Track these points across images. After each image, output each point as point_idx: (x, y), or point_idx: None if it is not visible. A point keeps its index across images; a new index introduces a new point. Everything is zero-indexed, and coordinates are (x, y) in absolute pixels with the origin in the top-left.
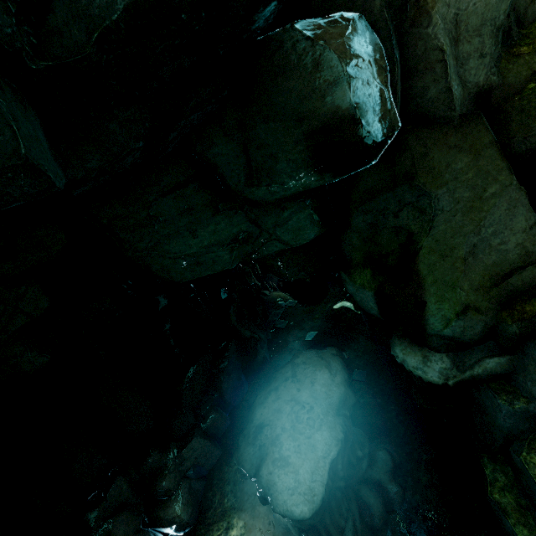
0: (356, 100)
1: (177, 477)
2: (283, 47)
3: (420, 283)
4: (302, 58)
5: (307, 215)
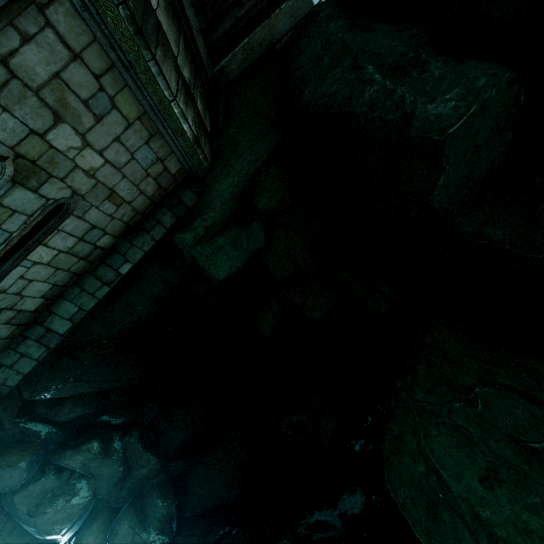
0: None
1: None
2: None
3: None
4: None
5: None
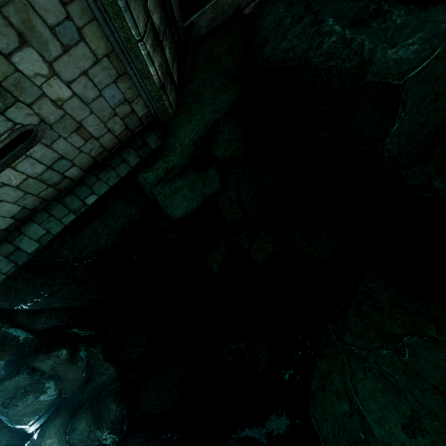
0: None
1: (80, 442)
2: None
3: None
4: None
5: None
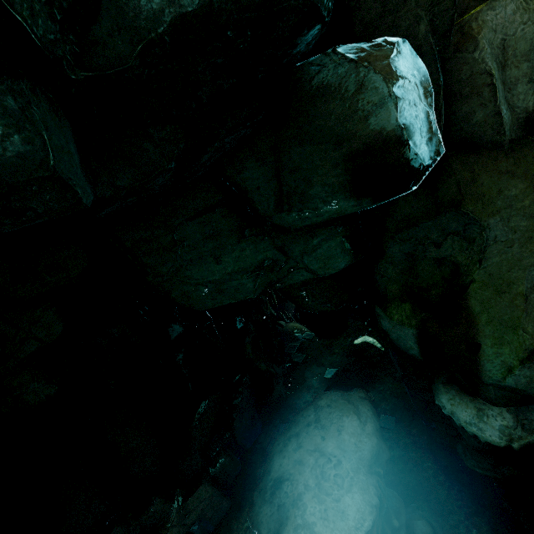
0: (403, 121)
1: (180, 533)
2: (323, 71)
3: (471, 322)
4: (344, 80)
5: (338, 243)
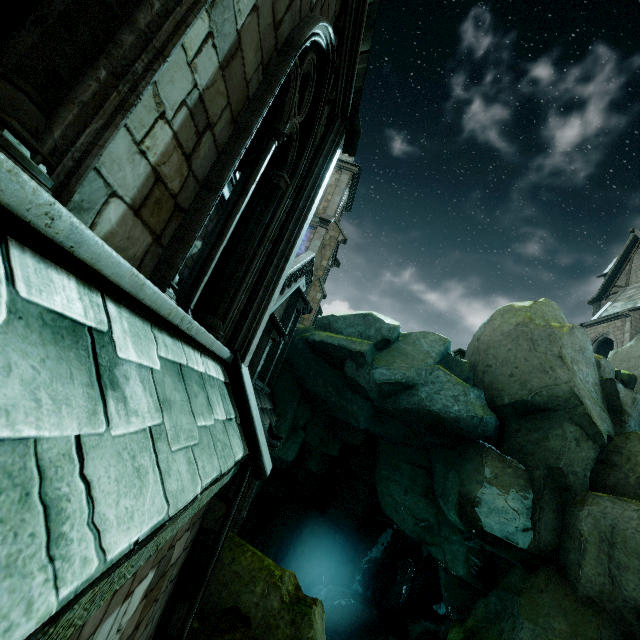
0: (480, 497)
1: None
2: (477, 451)
3: None
4: (476, 461)
5: (463, 552)
